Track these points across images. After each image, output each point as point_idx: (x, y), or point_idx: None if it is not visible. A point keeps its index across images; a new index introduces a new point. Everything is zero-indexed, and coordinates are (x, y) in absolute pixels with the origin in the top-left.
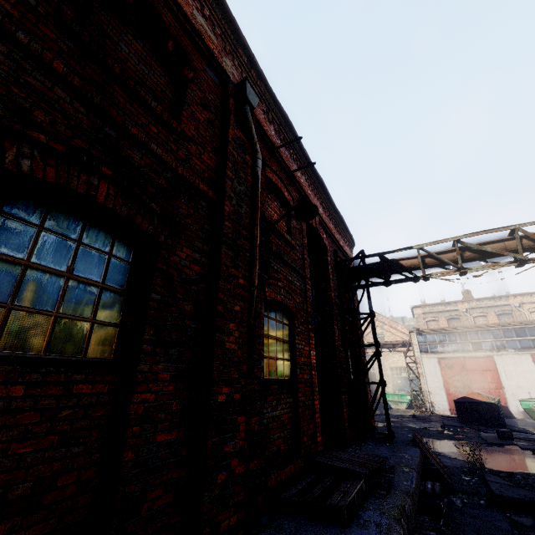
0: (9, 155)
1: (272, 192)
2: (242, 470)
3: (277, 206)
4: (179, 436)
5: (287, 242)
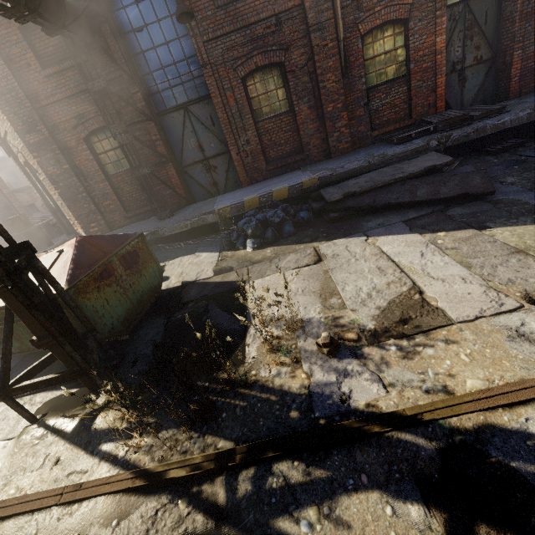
0: (239, 74)
1: None
2: (348, 131)
3: None
4: (317, 125)
5: None
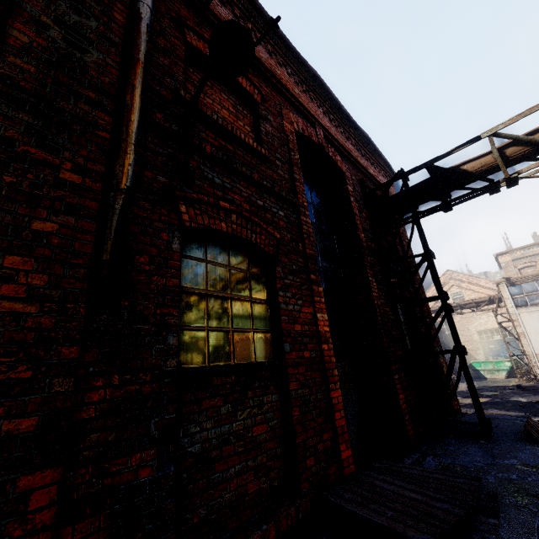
0: None
1: (216, 79)
2: None
3: (228, 100)
4: None
5: (251, 149)
